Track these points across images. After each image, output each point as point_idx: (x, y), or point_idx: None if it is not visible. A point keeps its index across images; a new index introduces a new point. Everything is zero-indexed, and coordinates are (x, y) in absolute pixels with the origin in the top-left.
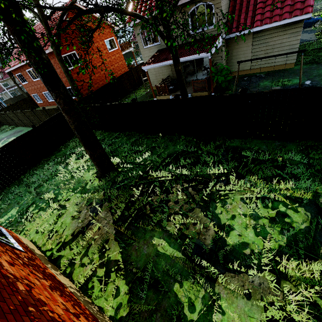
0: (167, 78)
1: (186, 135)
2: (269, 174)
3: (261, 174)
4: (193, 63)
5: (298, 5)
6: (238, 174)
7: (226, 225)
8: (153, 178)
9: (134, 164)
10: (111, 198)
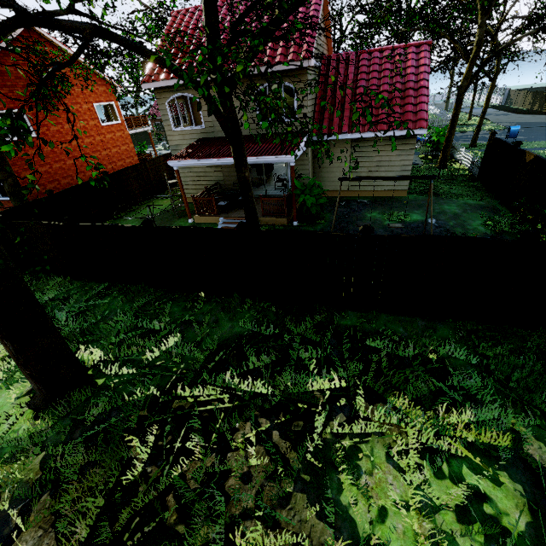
0: (215, 186)
1: (257, 298)
2: (425, 390)
3: (412, 391)
4: (259, 168)
5: (409, 116)
6: (368, 390)
7: (372, 541)
8: (187, 405)
9: (138, 366)
10: (66, 477)
